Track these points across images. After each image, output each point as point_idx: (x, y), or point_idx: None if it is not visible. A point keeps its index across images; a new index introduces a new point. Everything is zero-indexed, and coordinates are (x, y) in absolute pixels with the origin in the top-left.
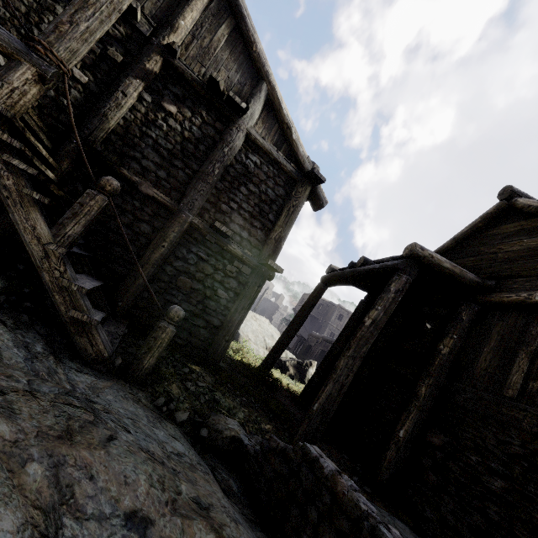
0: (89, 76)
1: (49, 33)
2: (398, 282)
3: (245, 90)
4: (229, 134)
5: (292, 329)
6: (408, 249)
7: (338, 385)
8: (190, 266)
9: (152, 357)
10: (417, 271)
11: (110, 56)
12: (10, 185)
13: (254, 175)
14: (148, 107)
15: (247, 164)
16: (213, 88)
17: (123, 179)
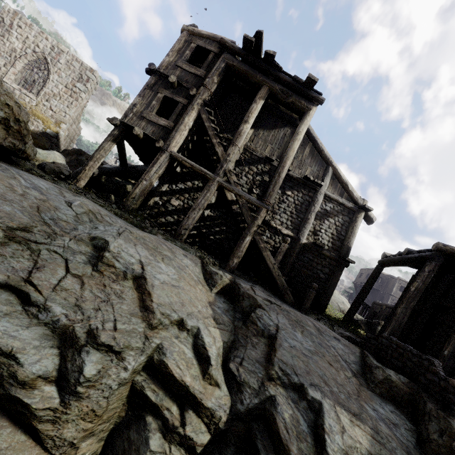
0: (258, 190)
1: (268, 196)
2: (429, 265)
3: (320, 173)
4: (316, 197)
5: (362, 295)
6: (435, 246)
7: (398, 322)
8: (305, 263)
9: (308, 303)
10: (443, 258)
11: (264, 180)
12: (262, 246)
13: (330, 213)
14: (279, 195)
15: (326, 209)
16: (306, 179)
17: (274, 228)
